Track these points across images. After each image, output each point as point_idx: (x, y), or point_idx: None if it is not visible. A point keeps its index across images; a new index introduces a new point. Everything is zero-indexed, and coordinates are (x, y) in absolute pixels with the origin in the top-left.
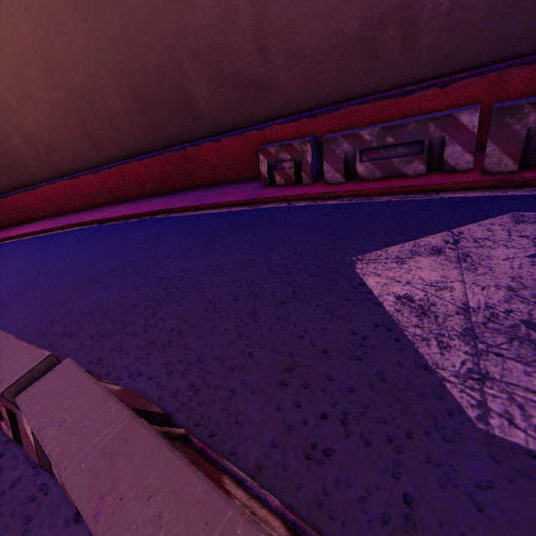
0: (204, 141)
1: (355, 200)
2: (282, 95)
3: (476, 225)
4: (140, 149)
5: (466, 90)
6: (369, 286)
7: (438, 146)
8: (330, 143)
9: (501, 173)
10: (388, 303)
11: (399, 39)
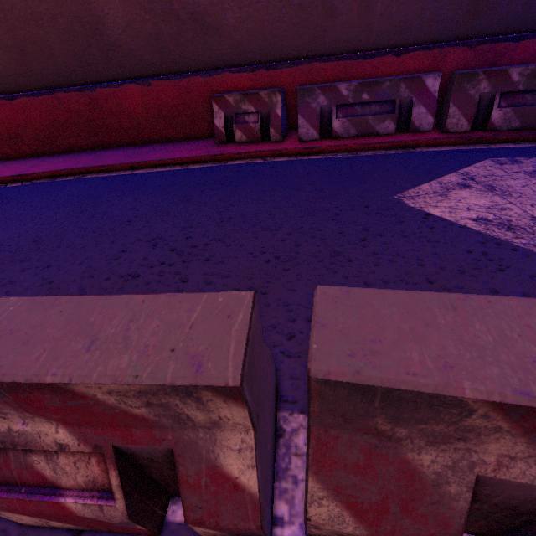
0: (125, 82)
1: (340, 155)
2: (230, 39)
3: (473, 167)
4: (3, 84)
5: (415, 62)
6: (438, 215)
7: (406, 107)
8: (306, 95)
9: (458, 133)
10: (471, 225)
11: (357, 2)
